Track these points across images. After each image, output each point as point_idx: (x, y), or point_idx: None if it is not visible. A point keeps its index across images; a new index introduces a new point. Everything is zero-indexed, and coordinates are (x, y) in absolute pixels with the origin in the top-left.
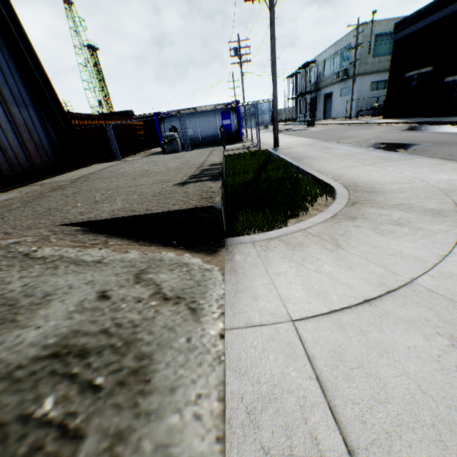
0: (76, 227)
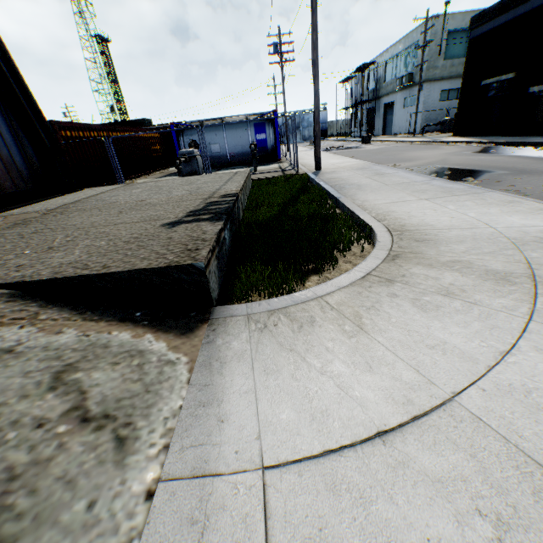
0: (3, 290)
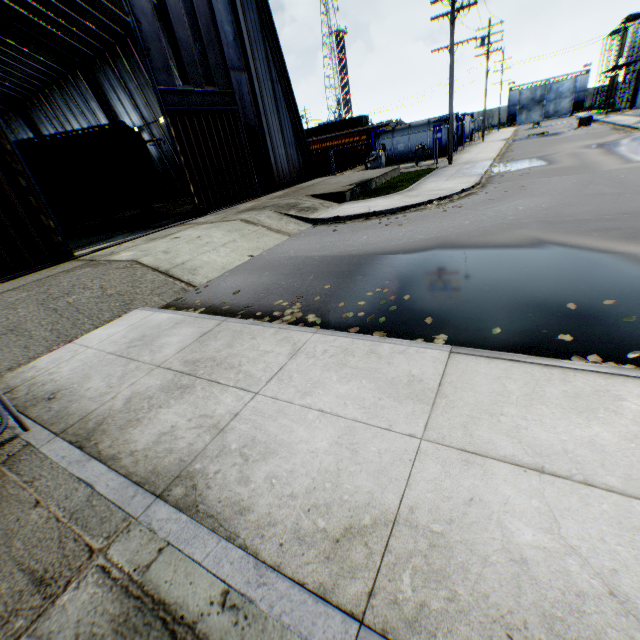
0: (309, 196)
